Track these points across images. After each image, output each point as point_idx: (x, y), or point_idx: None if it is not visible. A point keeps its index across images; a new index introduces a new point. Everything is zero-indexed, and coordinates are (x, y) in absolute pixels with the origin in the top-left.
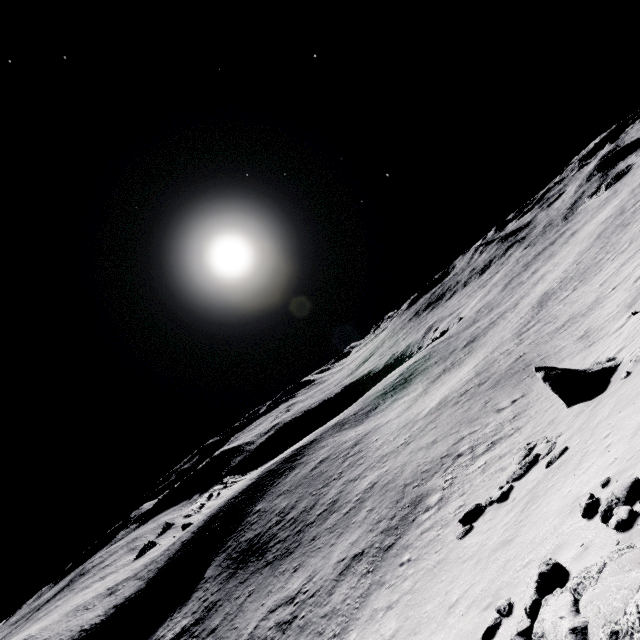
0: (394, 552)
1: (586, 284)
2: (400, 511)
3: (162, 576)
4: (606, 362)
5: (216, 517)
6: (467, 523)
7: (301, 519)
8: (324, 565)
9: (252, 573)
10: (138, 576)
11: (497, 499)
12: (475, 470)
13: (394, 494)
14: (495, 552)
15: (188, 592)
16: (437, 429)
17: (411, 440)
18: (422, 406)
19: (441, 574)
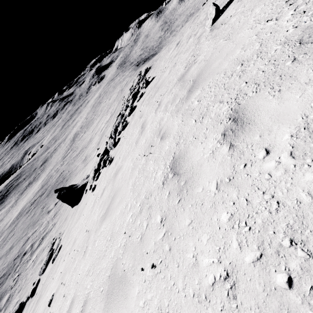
0: None
1: (88, 130)
2: None
3: None
4: (86, 178)
5: None
6: None
7: None
8: None
9: None
10: None
11: (30, 295)
12: (31, 264)
13: None
14: None
15: None
16: (14, 236)
17: None
18: (10, 217)
19: None
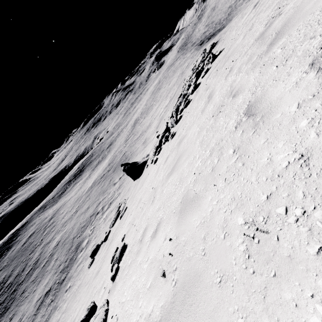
0: (65, 283)
1: (148, 116)
2: (70, 255)
3: None
4: (146, 157)
5: None
6: (93, 256)
7: (15, 282)
8: (29, 307)
9: None
10: None
11: (104, 240)
12: (102, 221)
13: (68, 245)
14: (94, 279)
15: None
16: (90, 200)
17: (78, 209)
18: (86, 186)
19: (77, 295)
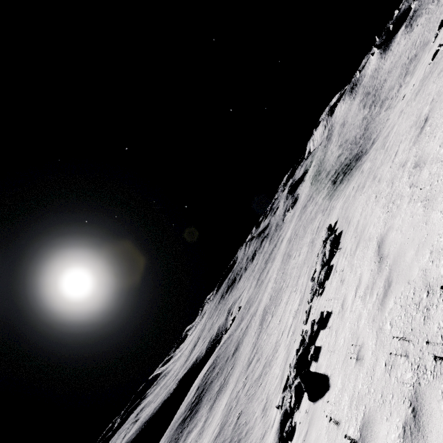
0: None
1: (276, 314)
2: None
3: None
4: None
5: None
6: None
7: None
8: None
9: None
10: None
11: None
12: None
13: None
14: None
15: None
16: None
17: None
18: None
19: None
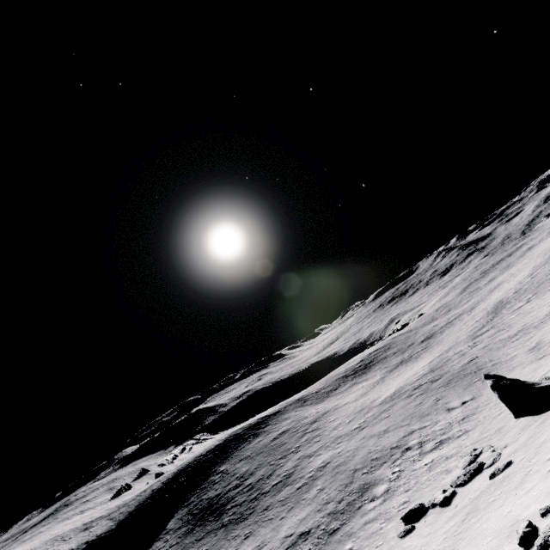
0: (338, 538)
1: (539, 297)
2: (348, 496)
3: (131, 520)
4: None
5: (184, 471)
6: (409, 522)
7: (258, 486)
8: (273, 537)
9: (208, 532)
10: (111, 516)
11: (440, 503)
12: (422, 467)
13: (344, 477)
14: None
15: (150, 540)
16: (389, 419)
17: (365, 426)
18: (378, 393)
19: None
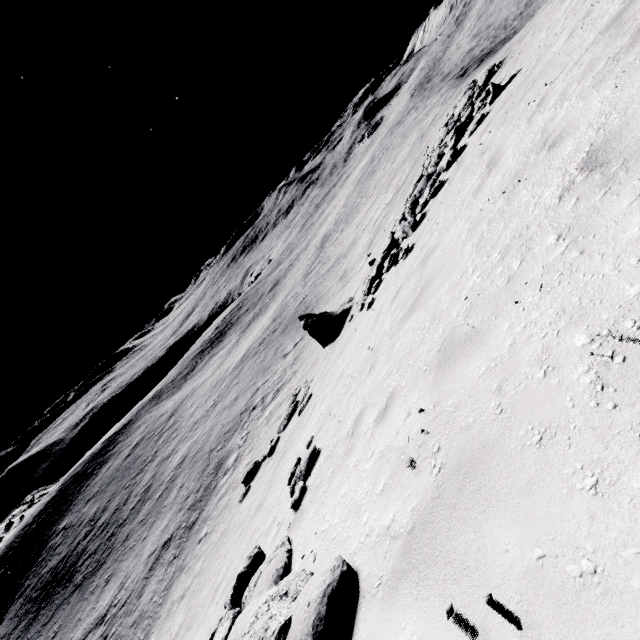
0: (197, 528)
1: (349, 226)
2: (205, 481)
3: None
4: (348, 303)
5: (3, 560)
6: (248, 483)
7: (114, 520)
8: (136, 565)
9: (58, 607)
10: None
11: (268, 454)
12: (263, 422)
13: (201, 463)
14: (252, 519)
15: None
16: (239, 384)
17: (219, 400)
18: (232, 360)
19: (221, 548)
